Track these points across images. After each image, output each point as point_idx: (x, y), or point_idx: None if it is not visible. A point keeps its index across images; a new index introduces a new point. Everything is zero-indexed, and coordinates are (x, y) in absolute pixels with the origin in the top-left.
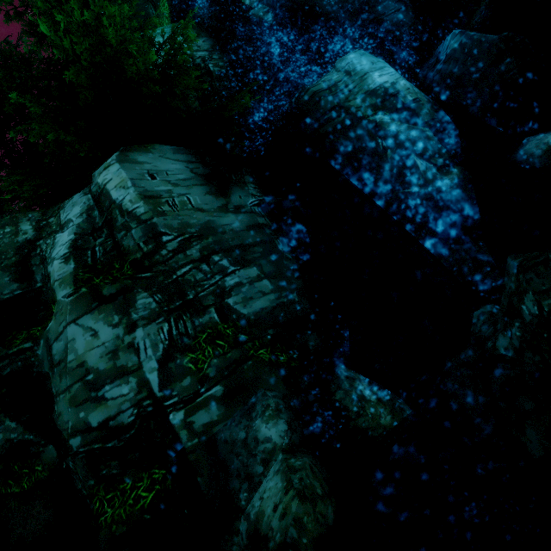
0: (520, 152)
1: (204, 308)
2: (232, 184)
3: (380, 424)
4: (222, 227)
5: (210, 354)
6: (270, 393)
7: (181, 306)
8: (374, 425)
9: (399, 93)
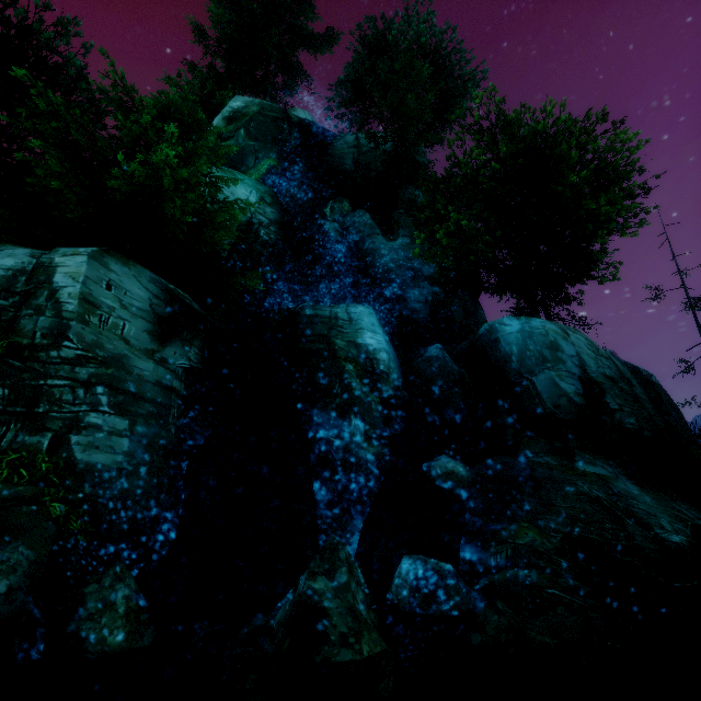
0: (431, 463)
1: (42, 429)
2: (179, 338)
3: (105, 641)
4: (132, 368)
5: (1, 476)
6: (25, 549)
7: (20, 412)
8: (97, 637)
9: (376, 359)
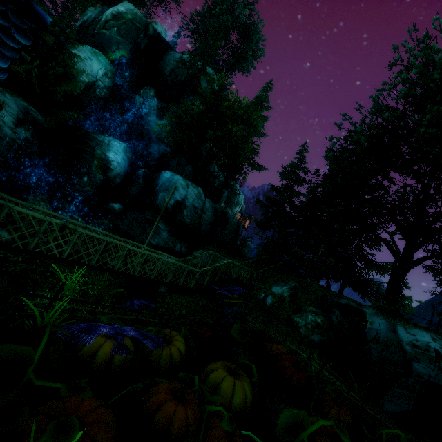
0: (111, 203)
1: None
2: (24, 127)
3: None
4: (4, 131)
5: None
6: None
7: None
8: None
9: (110, 163)
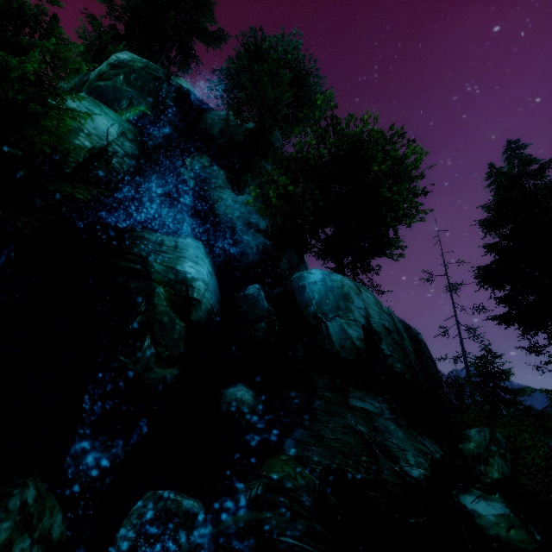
0: (225, 390)
1: None
2: None
3: None
4: None
5: None
6: None
7: None
8: None
9: (192, 287)
